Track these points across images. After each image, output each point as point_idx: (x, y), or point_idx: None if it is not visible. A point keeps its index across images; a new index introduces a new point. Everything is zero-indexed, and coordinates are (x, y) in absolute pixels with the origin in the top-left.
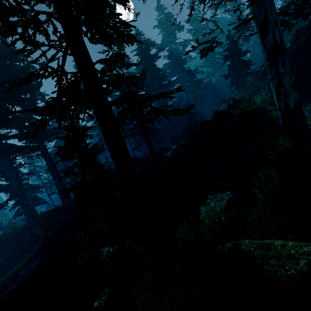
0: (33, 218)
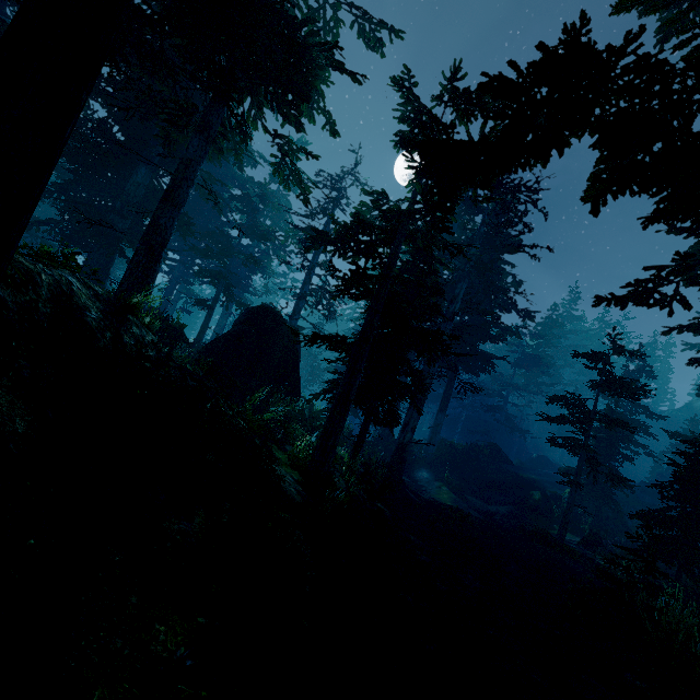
0: (391, 438)
